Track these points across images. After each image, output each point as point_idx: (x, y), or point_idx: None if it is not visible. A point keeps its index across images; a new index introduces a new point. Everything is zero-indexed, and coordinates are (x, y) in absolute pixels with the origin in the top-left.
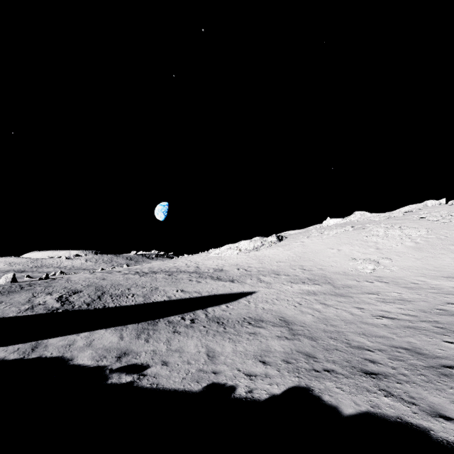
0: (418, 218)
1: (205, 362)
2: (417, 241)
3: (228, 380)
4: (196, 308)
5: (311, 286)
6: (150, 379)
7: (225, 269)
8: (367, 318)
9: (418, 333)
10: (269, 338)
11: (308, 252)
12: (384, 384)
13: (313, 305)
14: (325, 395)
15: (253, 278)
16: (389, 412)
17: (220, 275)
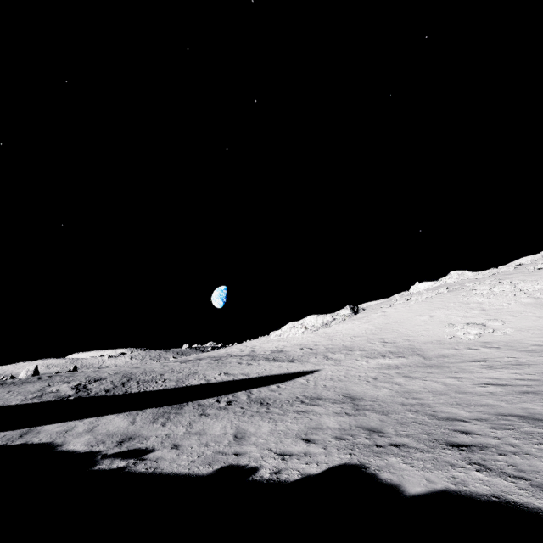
0: (535, 270)
1: (228, 443)
2: (537, 296)
3: (251, 461)
4: (238, 389)
5: (393, 359)
6: (148, 463)
7: (286, 350)
8: (466, 387)
9: (540, 398)
10: (323, 415)
11: (392, 323)
12: (478, 457)
13: (393, 379)
14: (384, 472)
15: (319, 356)
16: (479, 489)
17: (277, 356)
